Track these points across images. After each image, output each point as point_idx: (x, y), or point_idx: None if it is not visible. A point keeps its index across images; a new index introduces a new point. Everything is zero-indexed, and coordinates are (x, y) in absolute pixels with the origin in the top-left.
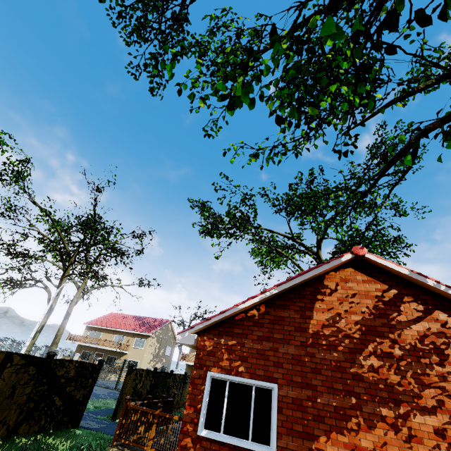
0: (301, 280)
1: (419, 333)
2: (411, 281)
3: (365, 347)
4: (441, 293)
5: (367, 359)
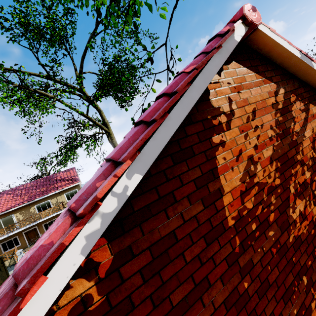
0: (189, 108)
1: (311, 139)
2: (291, 71)
3: (289, 191)
4: (313, 80)
5: (295, 207)
